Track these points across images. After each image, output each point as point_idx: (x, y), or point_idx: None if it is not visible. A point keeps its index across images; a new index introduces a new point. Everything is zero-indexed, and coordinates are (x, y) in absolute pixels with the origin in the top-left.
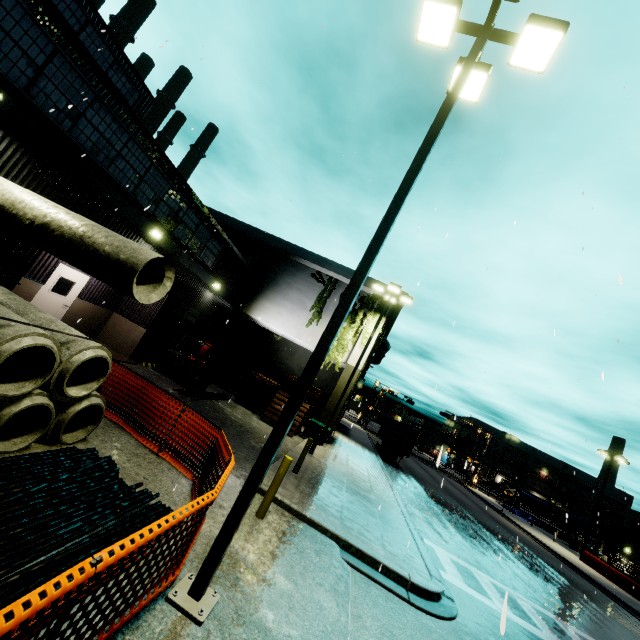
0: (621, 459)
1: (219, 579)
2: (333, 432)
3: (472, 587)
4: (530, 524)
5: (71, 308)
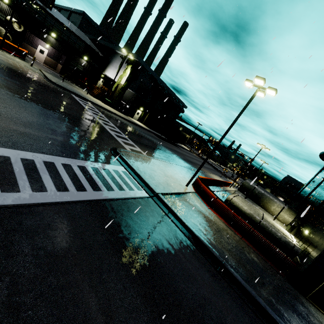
0: (263, 146)
1: (7, 54)
2: (137, 121)
3: (79, 99)
4: (236, 187)
5: (46, 58)
